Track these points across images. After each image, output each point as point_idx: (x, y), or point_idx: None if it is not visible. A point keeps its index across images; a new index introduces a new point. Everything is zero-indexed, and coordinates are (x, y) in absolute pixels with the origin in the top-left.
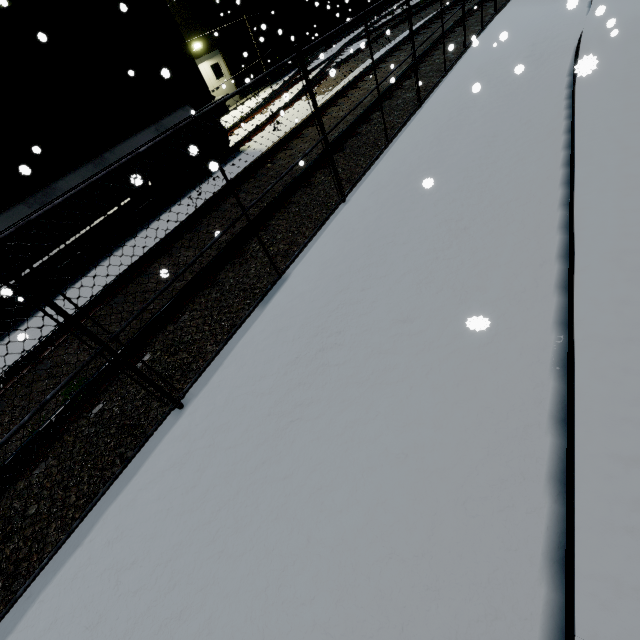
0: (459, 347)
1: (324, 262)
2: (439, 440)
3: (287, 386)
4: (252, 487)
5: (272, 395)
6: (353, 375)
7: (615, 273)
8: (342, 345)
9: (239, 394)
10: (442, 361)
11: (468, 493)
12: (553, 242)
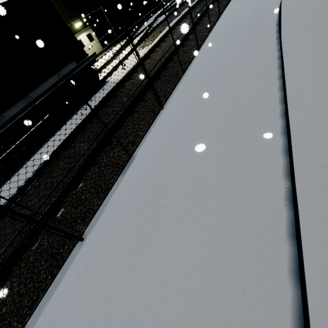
0: (232, 192)
1: (154, 146)
2: (225, 251)
3: (140, 221)
4: (125, 285)
5: (132, 227)
6: (175, 212)
7: (315, 147)
8: (168, 195)
9: (114, 229)
10: (223, 201)
11: (244, 284)
12: (277, 125)
